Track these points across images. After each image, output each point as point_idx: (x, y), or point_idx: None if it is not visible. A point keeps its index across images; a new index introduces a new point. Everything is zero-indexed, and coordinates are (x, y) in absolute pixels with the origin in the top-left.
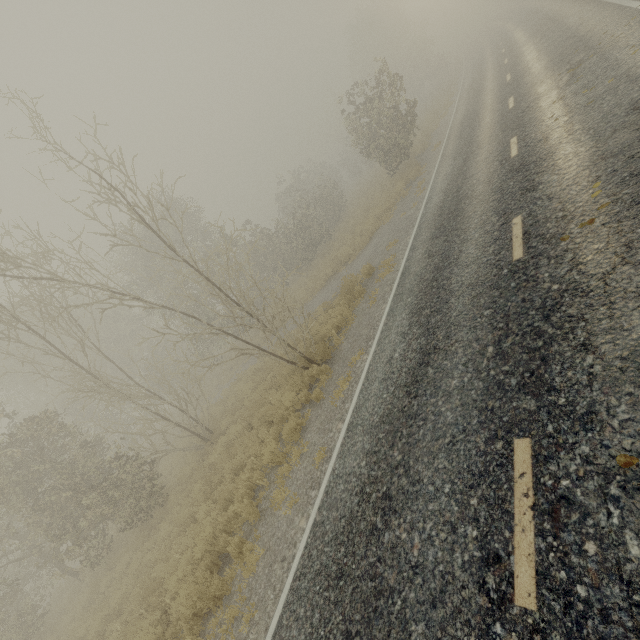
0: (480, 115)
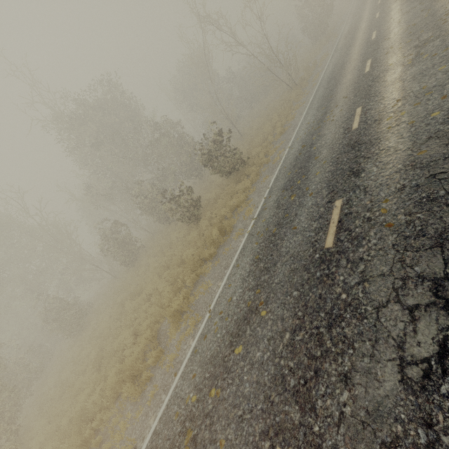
0: (365, 2)
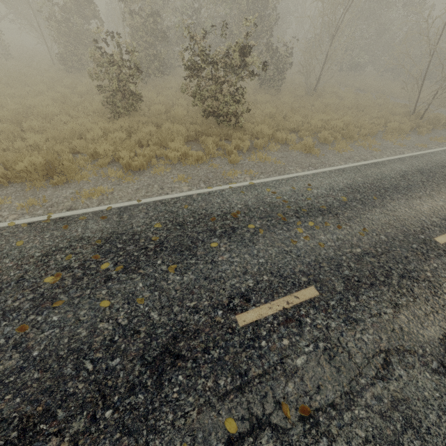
0: None
